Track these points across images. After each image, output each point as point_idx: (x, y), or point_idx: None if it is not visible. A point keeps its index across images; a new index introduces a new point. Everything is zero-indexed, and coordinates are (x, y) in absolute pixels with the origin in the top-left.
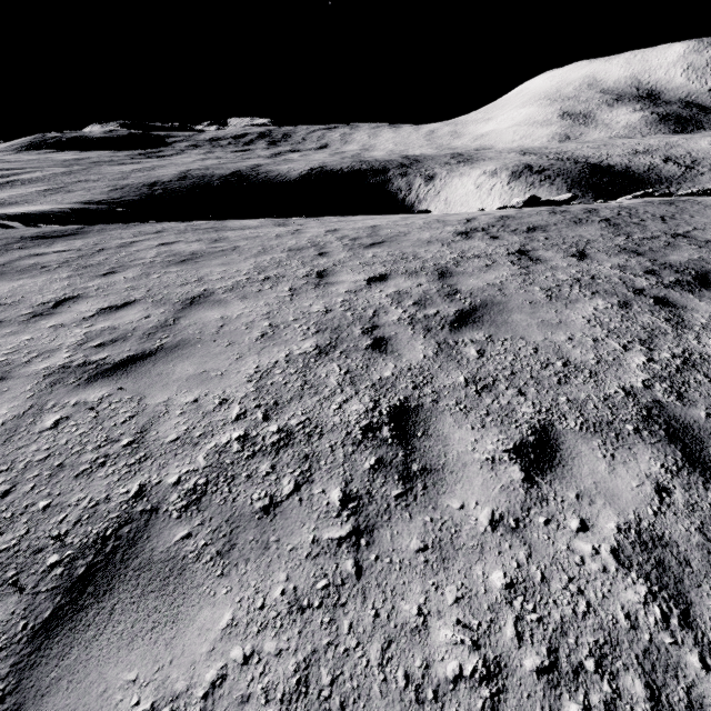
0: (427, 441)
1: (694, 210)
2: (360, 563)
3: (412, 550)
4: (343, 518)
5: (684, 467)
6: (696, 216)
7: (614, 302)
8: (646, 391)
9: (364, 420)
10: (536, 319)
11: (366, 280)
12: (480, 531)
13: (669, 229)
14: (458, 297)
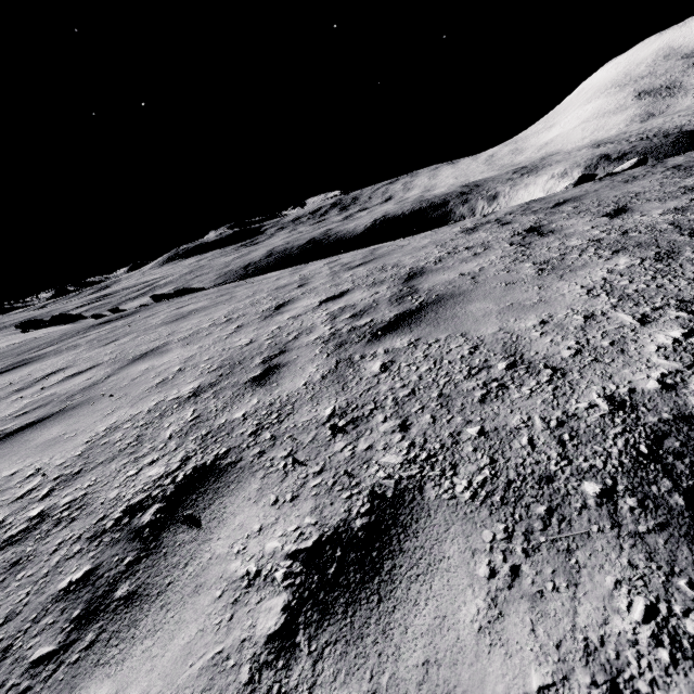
0: (186, 532)
1: None
2: None
3: None
4: None
5: None
6: None
7: (649, 255)
8: (662, 397)
9: (143, 493)
10: (501, 304)
11: (320, 301)
12: None
13: None
14: (410, 297)
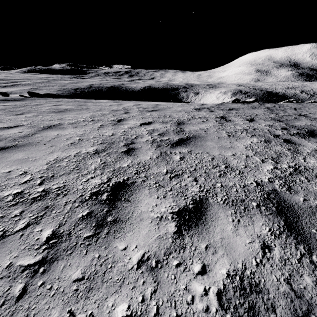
0: (126, 203)
1: (311, 106)
2: (27, 288)
3: (71, 279)
4: (40, 250)
5: (284, 232)
6: (311, 108)
7: (262, 140)
8: (269, 184)
9: (96, 188)
10: (218, 144)
11: (140, 123)
12: (128, 268)
13: (297, 112)
14: (182, 133)
